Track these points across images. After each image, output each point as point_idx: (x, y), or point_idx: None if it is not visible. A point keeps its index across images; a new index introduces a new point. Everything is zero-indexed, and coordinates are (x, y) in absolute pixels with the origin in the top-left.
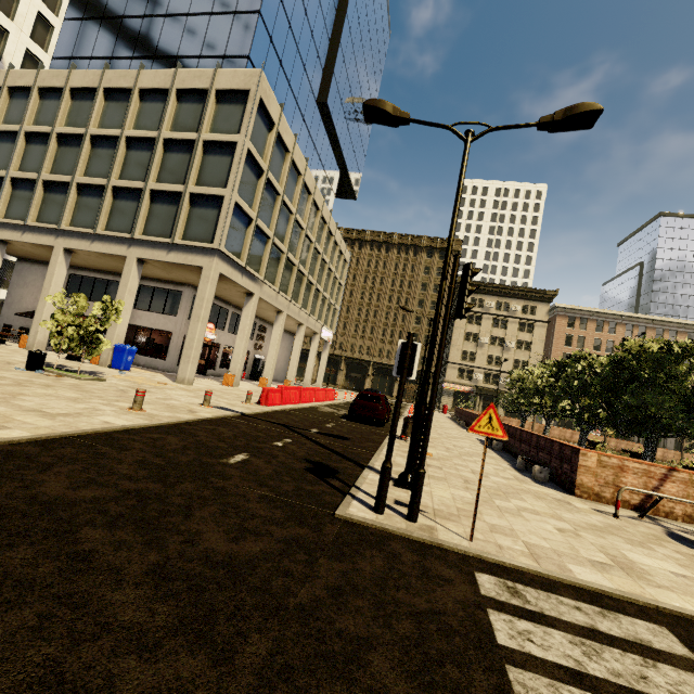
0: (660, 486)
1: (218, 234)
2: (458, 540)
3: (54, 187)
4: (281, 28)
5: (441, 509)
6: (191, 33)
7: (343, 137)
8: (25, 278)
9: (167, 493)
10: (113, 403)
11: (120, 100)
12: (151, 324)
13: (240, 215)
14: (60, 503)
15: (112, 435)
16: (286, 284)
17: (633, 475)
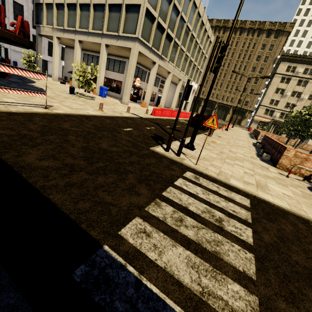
0: None
1: (137, 29)
2: (190, 163)
3: (71, 7)
4: None
5: (196, 156)
6: None
7: None
8: (69, 55)
9: (97, 133)
10: (93, 107)
11: None
12: (114, 78)
13: (149, 16)
14: (66, 129)
15: (88, 116)
16: (173, 57)
17: (311, 163)
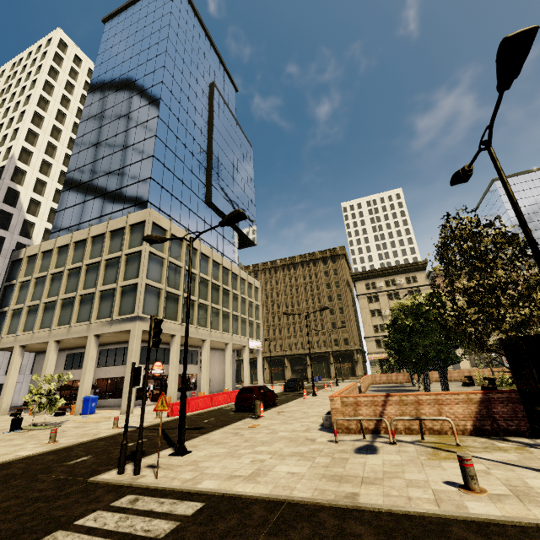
0: (384, 410)
1: (136, 307)
2: (148, 480)
3: (49, 305)
4: (168, 178)
5: (177, 463)
6: (118, 198)
7: None
8: (41, 364)
9: None
10: (41, 442)
11: (82, 246)
12: (116, 374)
13: (152, 289)
14: None
15: (11, 462)
16: (204, 320)
17: (365, 407)
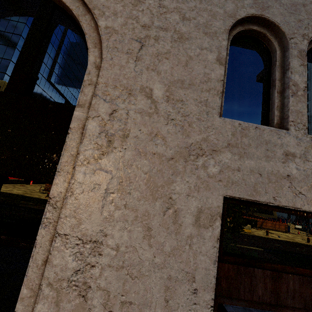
0: None
1: None
2: None
3: None
4: None
5: None
6: None
7: (63, 89)
8: None
9: None
10: None
11: None
12: None
13: None
14: None
15: None
16: None
17: None
